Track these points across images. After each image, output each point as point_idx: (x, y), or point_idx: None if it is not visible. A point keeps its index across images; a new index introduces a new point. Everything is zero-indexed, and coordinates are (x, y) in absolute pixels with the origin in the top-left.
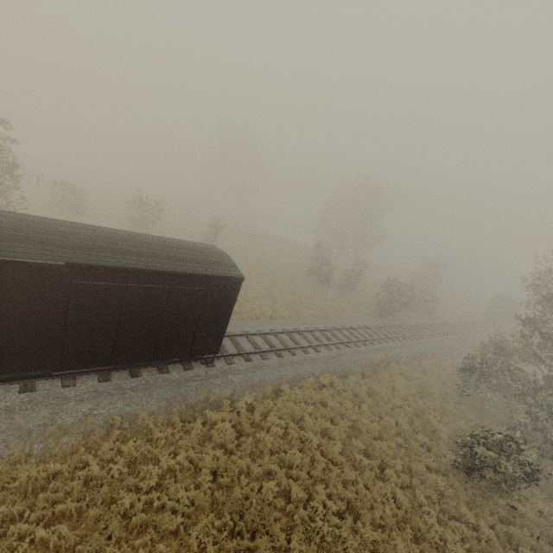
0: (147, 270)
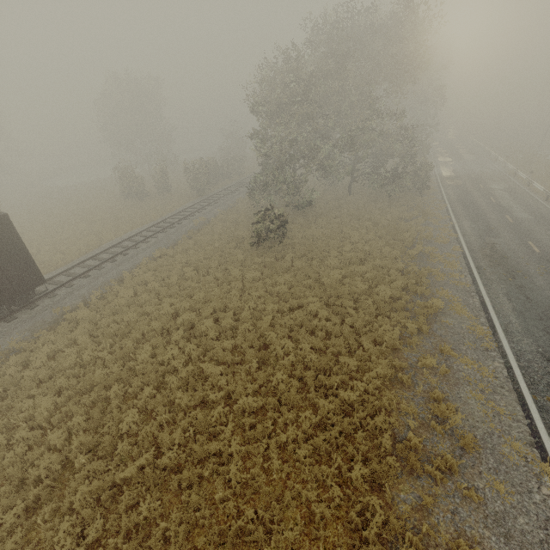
0: None
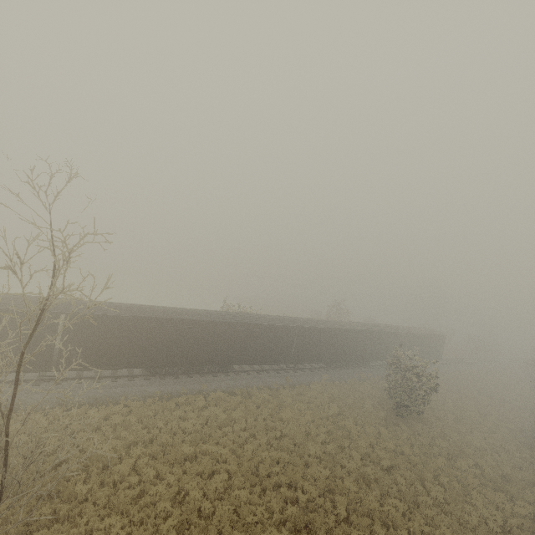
0: (434, 334)
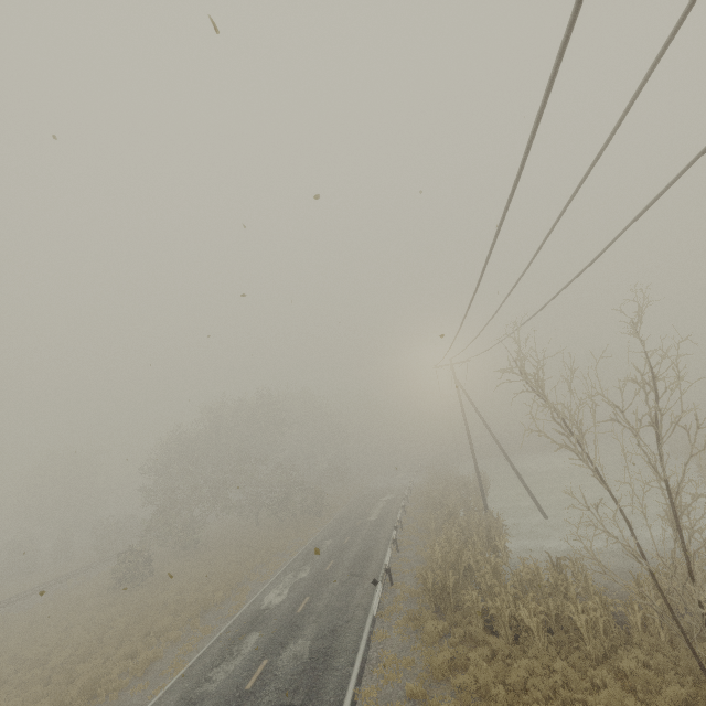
0: None
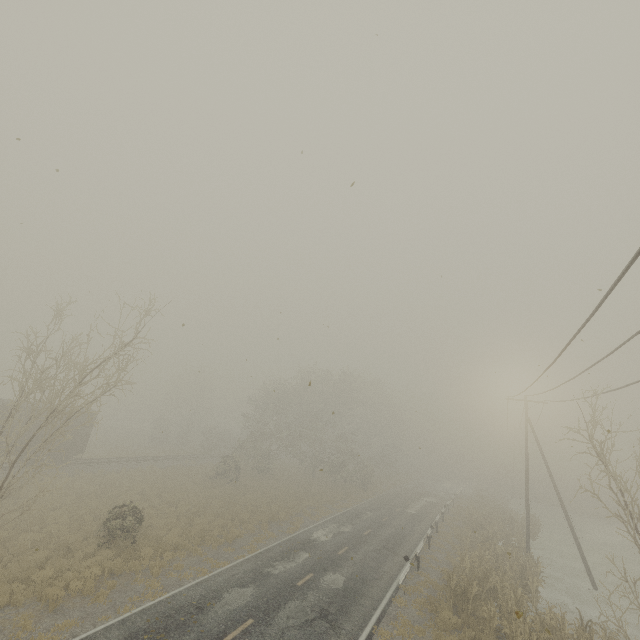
0: None
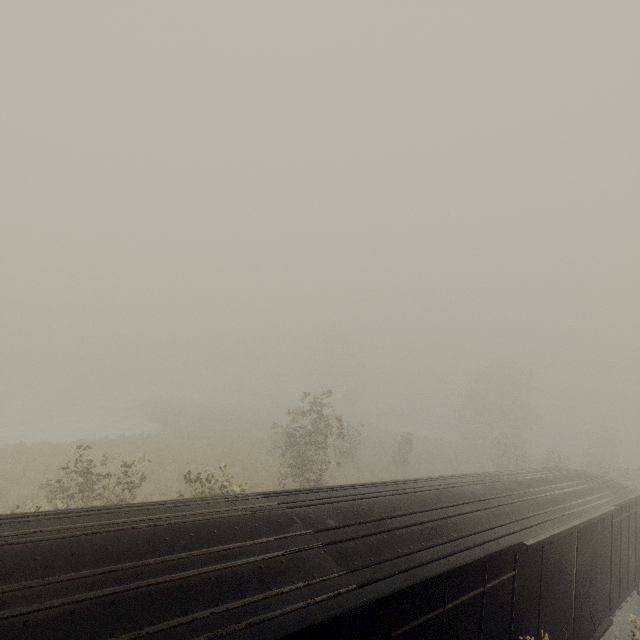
0: (625, 501)
